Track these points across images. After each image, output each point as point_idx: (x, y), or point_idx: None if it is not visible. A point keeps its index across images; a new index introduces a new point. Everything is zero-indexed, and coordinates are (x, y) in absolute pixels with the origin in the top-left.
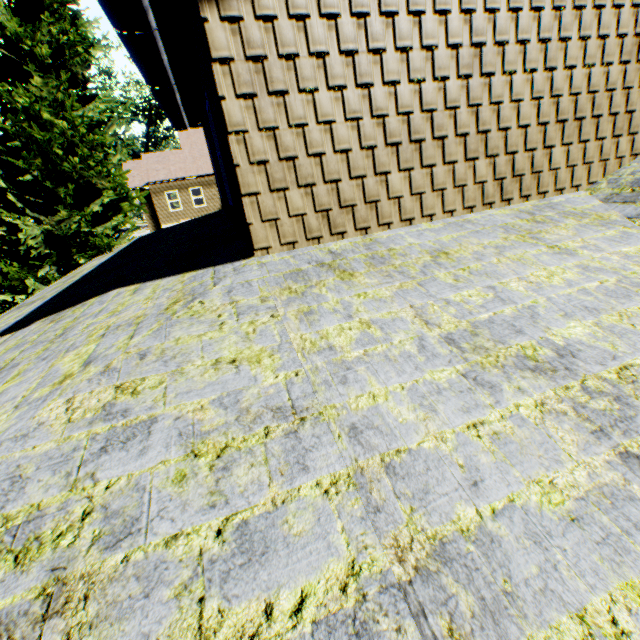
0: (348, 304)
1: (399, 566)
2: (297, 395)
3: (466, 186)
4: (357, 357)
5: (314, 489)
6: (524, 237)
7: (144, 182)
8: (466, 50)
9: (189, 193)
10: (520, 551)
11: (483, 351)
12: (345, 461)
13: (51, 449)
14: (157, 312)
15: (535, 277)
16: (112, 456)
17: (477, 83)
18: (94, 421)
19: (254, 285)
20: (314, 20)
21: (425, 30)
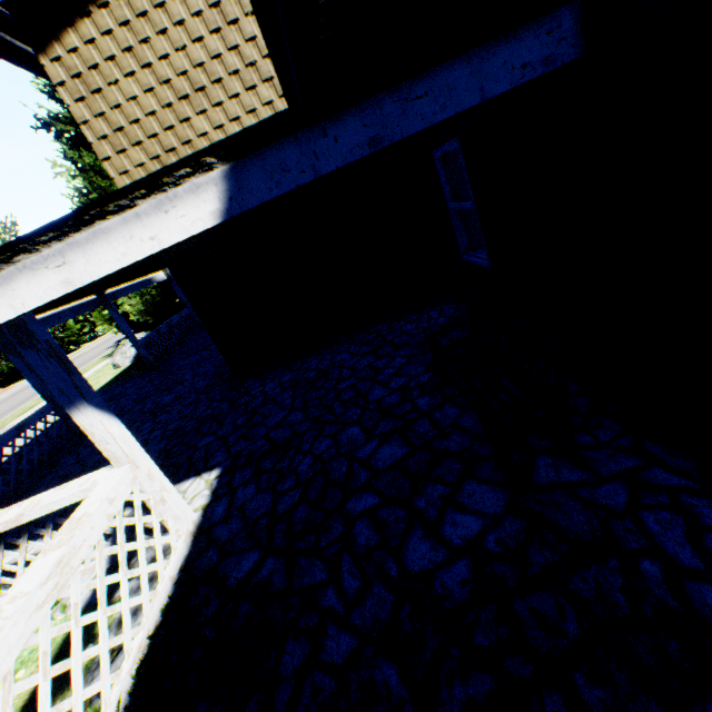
0: None
1: None
2: None
3: (258, 110)
4: None
5: None
6: None
7: None
8: (209, 13)
9: None
10: None
11: None
12: None
13: None
14: None
15: None
16: None
17: (229, 32)
18: None
19: None
20: (100, 40)
21: (172, 14)
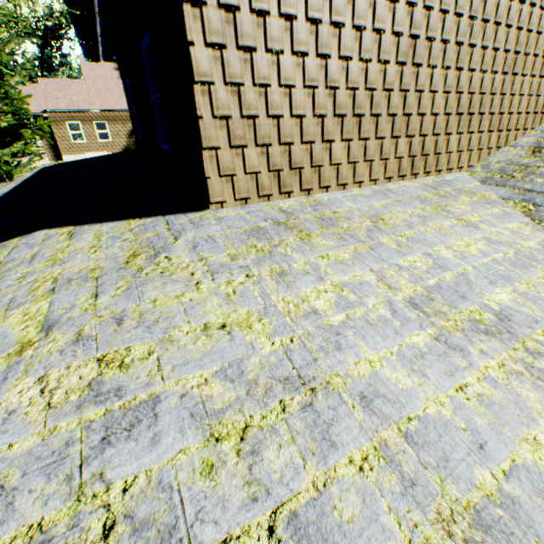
0: (316, 266)
1: (450, 541)
2: (299, 363)
3: (389, 159)
4: (342, 321)
5: (349, 467)
6: (437, 209)
7: (42, 108)
8: (405, 39)
9: (93, 126)
10: (536, 509)
11: (443, 315)
12: (367, 433)
13: (35, 446)
14: (116, 266)
15: (457, 246)
16: (119, 449)
17: (409, 71)
18: (82, 405)
19: (218, 241)
20: None
21: (377, 13)
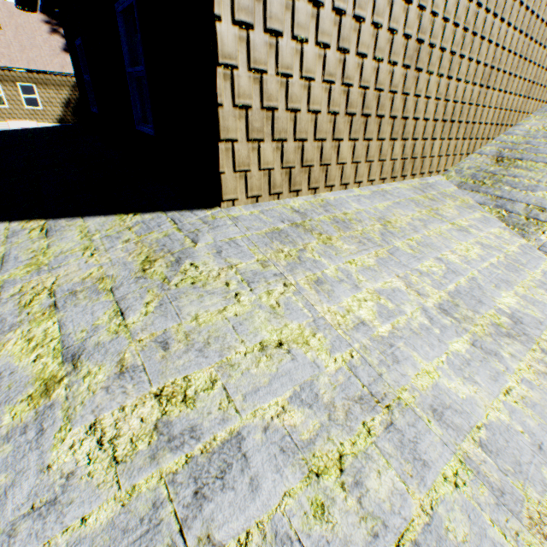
0: (347, 272)
1: None
2: (367, 380)
3: (385, 161)
4: (390, 332)
5: (446, 485)
6: (431, 212)
7: None
8: (412, 43)
9: (17, 88)
10: None
11: (470, 321)
12: (450, 447)
13: (115, 515)
14: (130, 274)
15: (459, 251)
16: (217, 502)
17: (411, 75)
18: (156, 454)
19: (242, 245)
20: None
21: (394, 12)
